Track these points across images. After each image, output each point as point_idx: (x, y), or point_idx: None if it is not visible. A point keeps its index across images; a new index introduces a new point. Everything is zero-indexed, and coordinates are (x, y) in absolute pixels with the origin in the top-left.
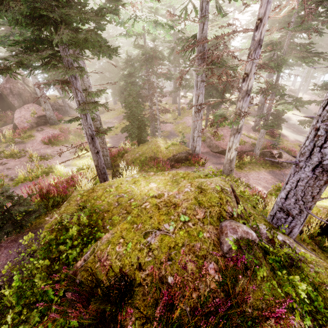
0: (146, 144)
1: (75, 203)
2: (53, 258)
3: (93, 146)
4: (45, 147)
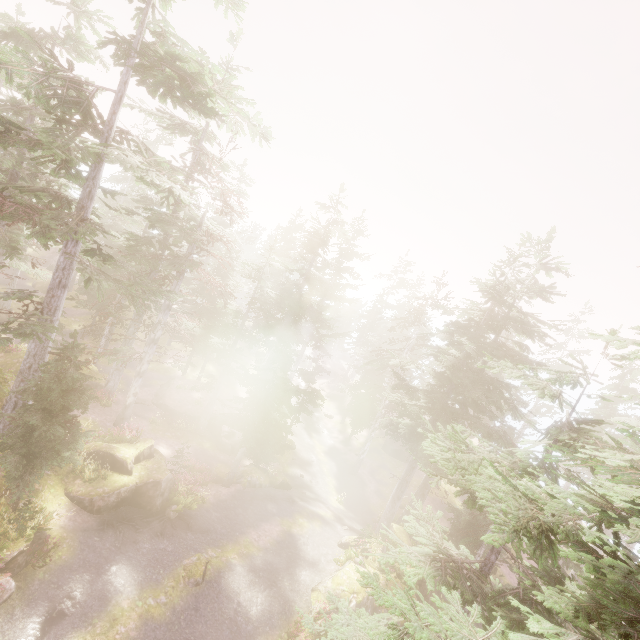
0: None
1: None
2: None
3: None
4: None
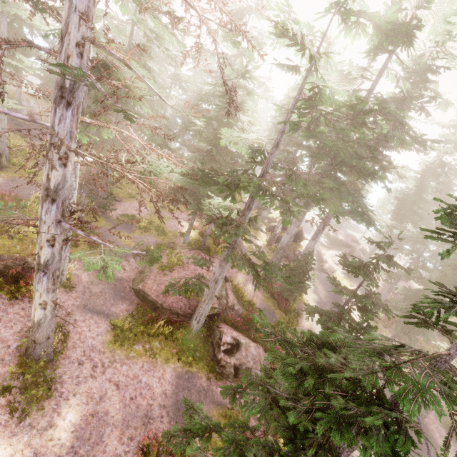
0: None
1: None
2: None
3: None
4: None
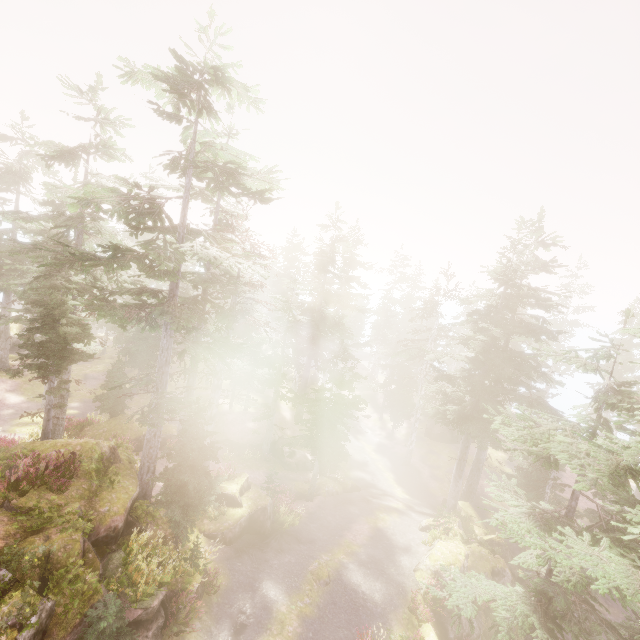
0: (119, 418)
1: (20, 447)
2: (5, 463)
3: (47, 415)
4: None
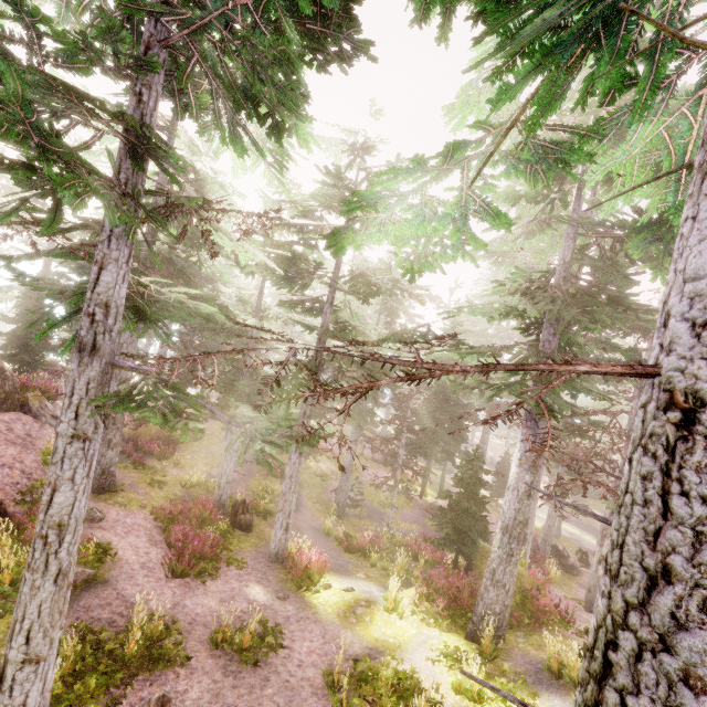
0: (483, 557)
1: None
2: None
3: None
4: (182, 588)
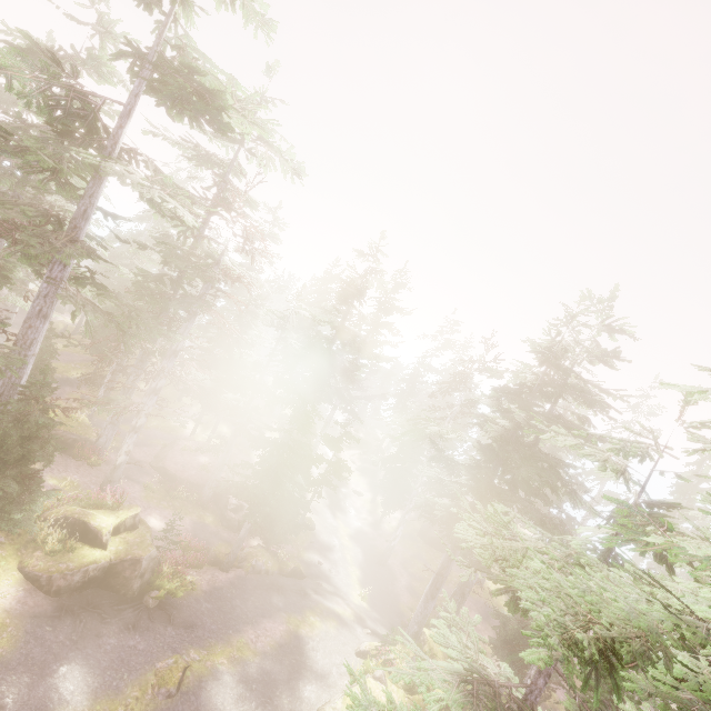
0: None
1: None
2: None
3: None
4: None
